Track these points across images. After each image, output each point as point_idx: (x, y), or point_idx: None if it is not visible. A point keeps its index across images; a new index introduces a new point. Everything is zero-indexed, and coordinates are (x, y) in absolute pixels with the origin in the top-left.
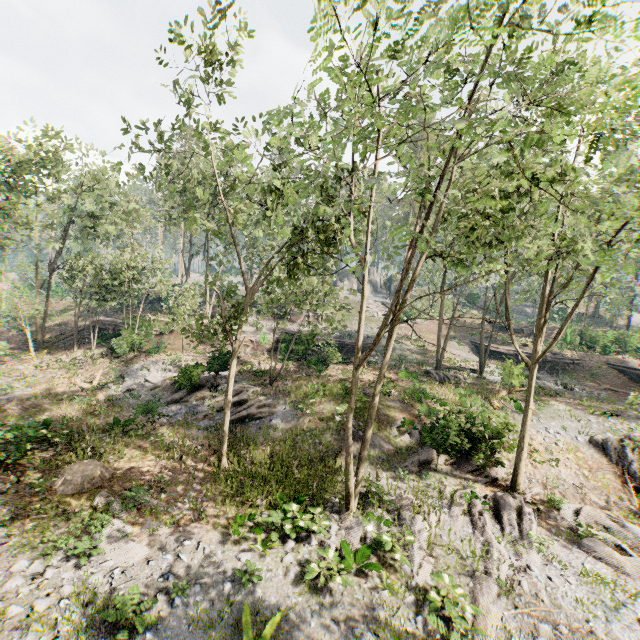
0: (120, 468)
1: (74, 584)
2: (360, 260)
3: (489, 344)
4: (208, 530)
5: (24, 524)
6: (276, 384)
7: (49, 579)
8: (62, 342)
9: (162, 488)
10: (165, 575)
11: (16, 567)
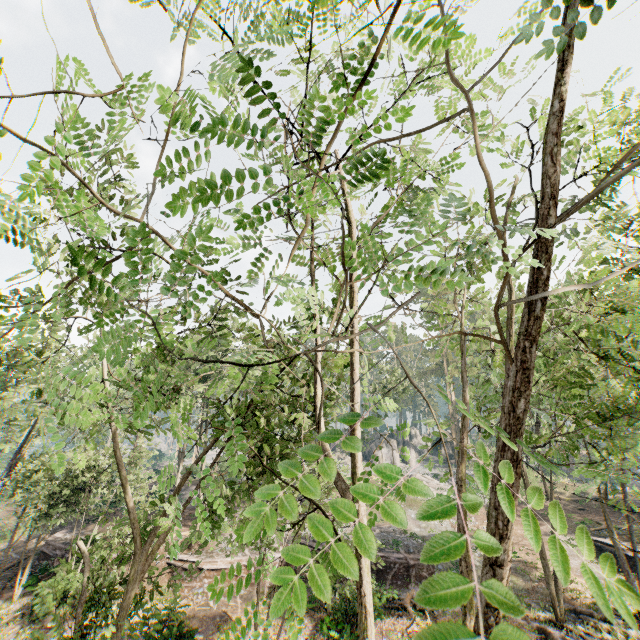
0: None
1: None
2: (343, 494)
3: (634, 559)
4: None
5: None
6: None
7: None
8: None
9: None
10: None
11: None
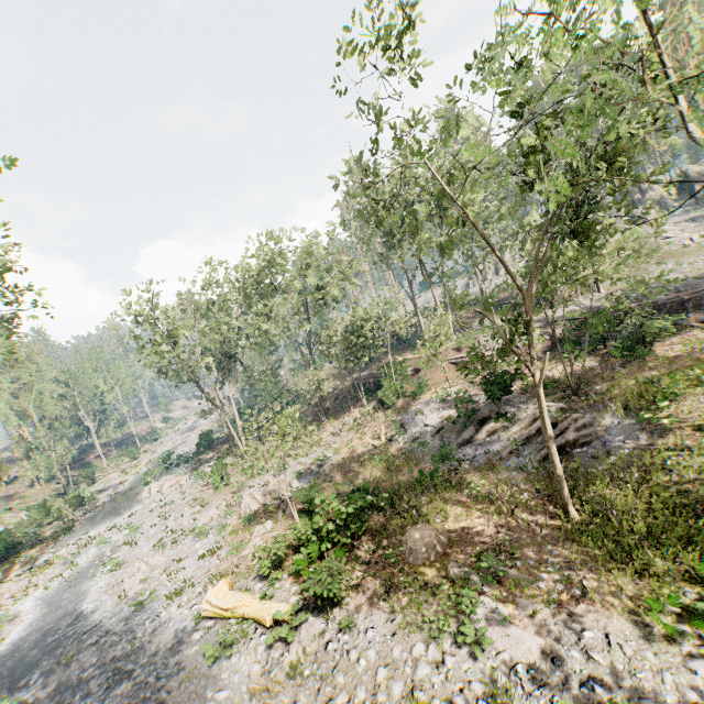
0: (452, 530)
1: (480, 679)
2: None
3: None
4: (608, 616)
5: (398, 599)
6: (582, 392)
7: (452, 669)
8: (340, 406)
9: (511, 554)
10: (586, 683)
11: (415, 650)
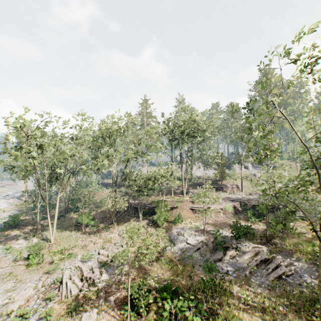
0: None
1: None
2: None
3: None
4: None
5: None
6: (271, 242)
7: None
8: (122, 218)
9: None
10: None
11: None
